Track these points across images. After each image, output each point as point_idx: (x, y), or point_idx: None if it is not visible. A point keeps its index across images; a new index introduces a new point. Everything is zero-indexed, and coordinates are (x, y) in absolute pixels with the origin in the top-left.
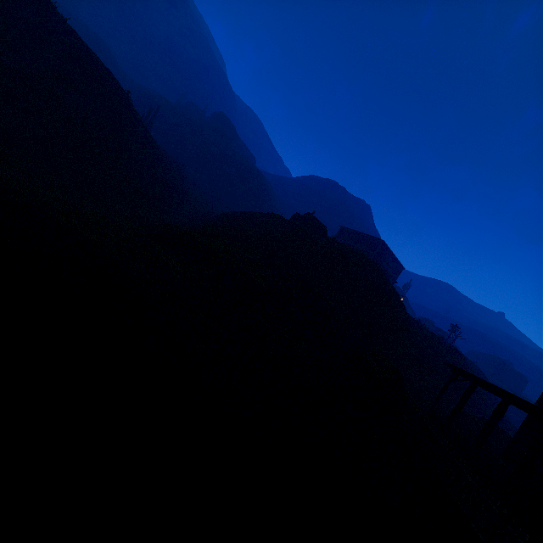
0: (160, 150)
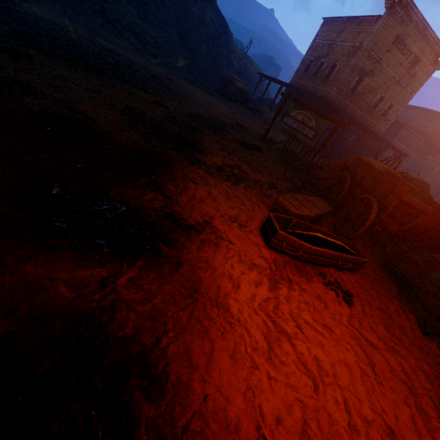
0: None
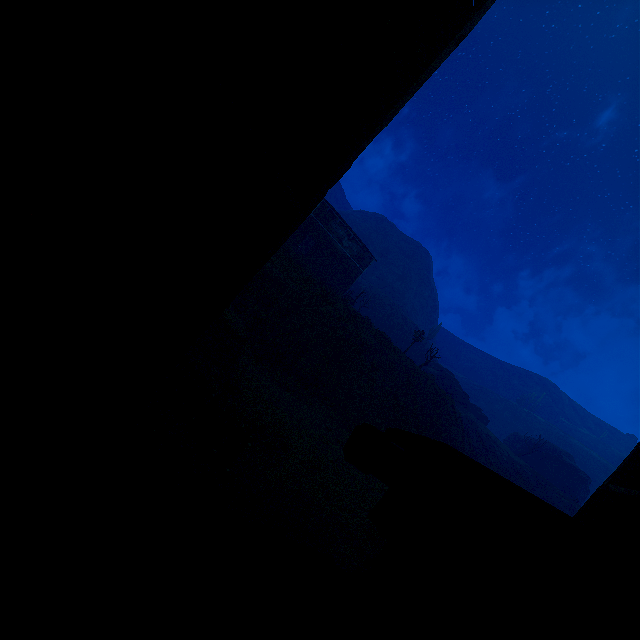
0: None
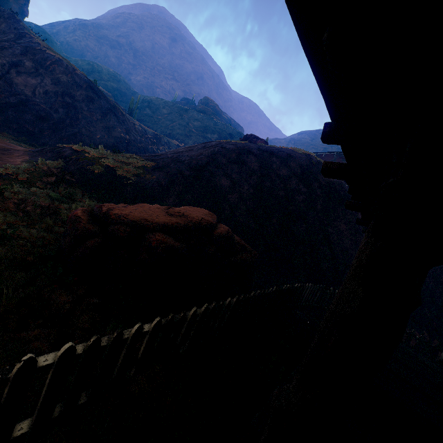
0: (133, 123)
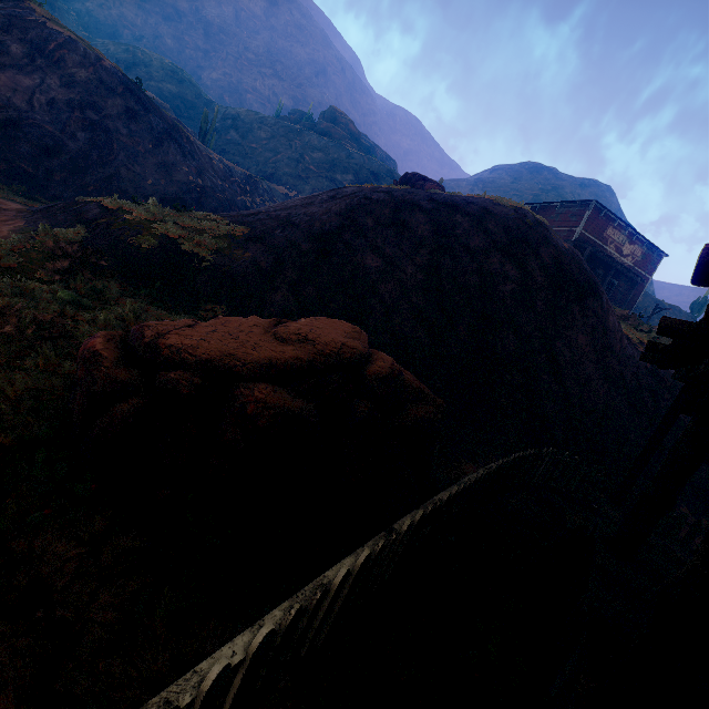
0: (208, 156)
